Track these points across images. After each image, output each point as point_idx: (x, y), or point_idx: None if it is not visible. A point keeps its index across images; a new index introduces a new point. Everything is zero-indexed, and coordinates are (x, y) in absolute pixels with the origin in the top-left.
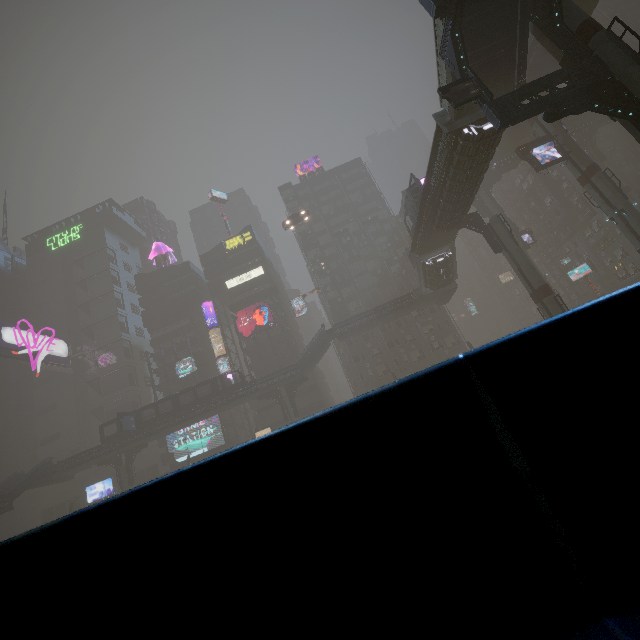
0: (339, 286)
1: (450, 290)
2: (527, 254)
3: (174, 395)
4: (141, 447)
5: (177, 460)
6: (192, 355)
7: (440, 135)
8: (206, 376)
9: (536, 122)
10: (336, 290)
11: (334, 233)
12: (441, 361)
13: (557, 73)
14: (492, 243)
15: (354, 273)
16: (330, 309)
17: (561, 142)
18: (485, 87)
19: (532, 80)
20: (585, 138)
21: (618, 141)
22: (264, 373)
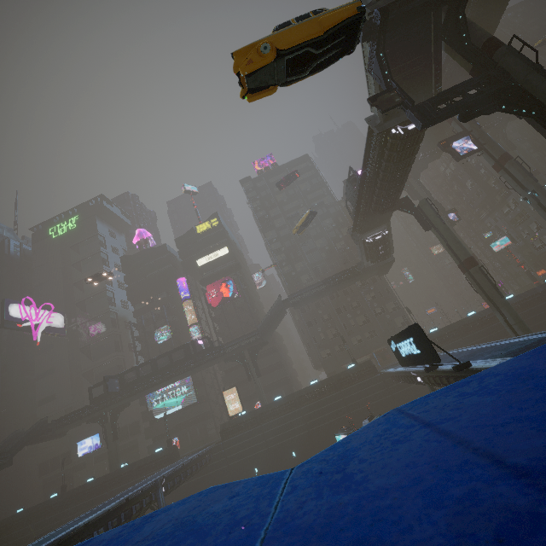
0: (293, 261)
1: (388, 263)
2: (454, 230)
3: (152, 360)
4: (124, 406)
5: (155, 417)
6: (168, 324)
7: (372, 135)
8: (180, 342)
9: (454, 120)
10: (290, 265)
11: (287, 217)
12: (384, 324)
13: (468, 82)
14: (422, 222)
15: (305, 250)
16: (286, 281)
17: (476, 136)
18: (407, 95)
19: (448, 87)
20: (497, 131)
21: (526, 133)
22: (230, 338)
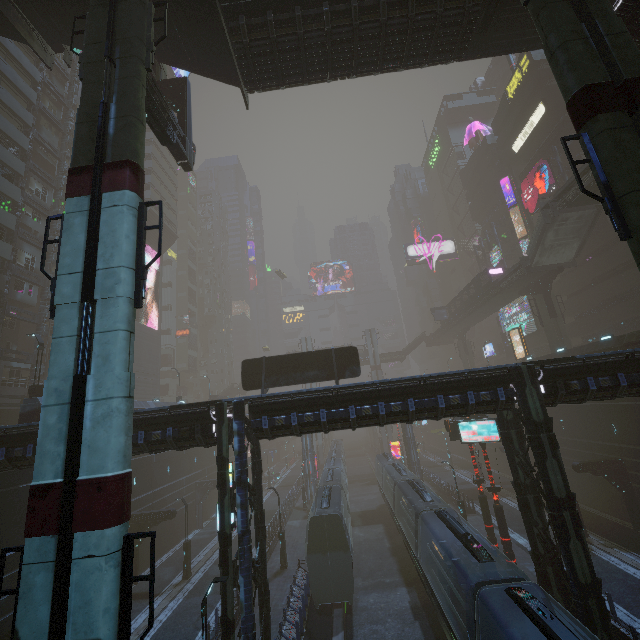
0: None
1: None
2: None
3: (459, 294)
4: (465, 329)
5: (508, 339)
6: (499, 243)
7: None
8: None
9: None
10: None
11: None
12: None
13: None
14: None
15: None
16: None
17: None
18: None
19: None
20: None
21: None
22: None
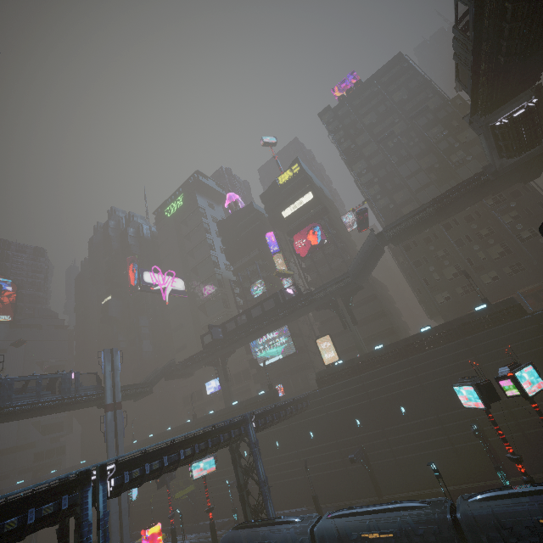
0: (390, 193)
1: (540, 155)
2: None
3: (247, 310)
4: (230, 353)
5: (260, 365)
6: (262, 278)
7: None
8: None
9: None
10: (386, 197)
11: (378, 139)
12: (536, 253)
13: None
14: None
15: (405, 174)
16: (382, 217)
17: None
18: None
19: None
20: None
21: None
22: None
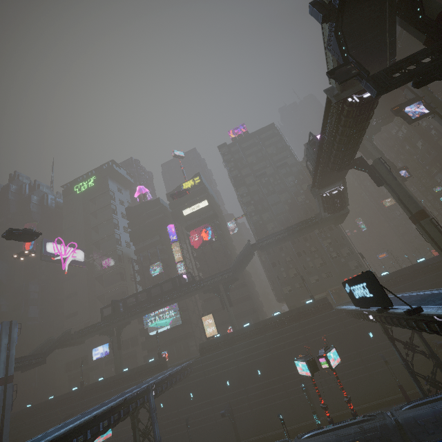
0: (260, 212)
1: (343, 214)
2: (405, 185)
3: (148, 289)
4: (126, 324)
5: (150, 333)
6: (160, 261)
7: (330, 104)
8: (169, 275)
9: (406, 88)
10: (258, 215)
11: (256, 175)
12: (339, 267)
13: (422, 51)
14: (375, 179)
15: (271, 203)
16: (254, 228)
17: (428, 101)
18: (363, 67)
19: (401, 58)
20: None
21: None
22: (208, 274)
